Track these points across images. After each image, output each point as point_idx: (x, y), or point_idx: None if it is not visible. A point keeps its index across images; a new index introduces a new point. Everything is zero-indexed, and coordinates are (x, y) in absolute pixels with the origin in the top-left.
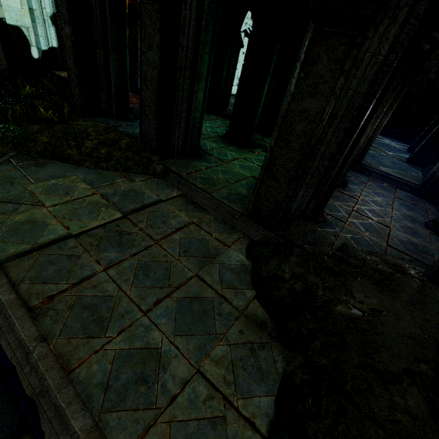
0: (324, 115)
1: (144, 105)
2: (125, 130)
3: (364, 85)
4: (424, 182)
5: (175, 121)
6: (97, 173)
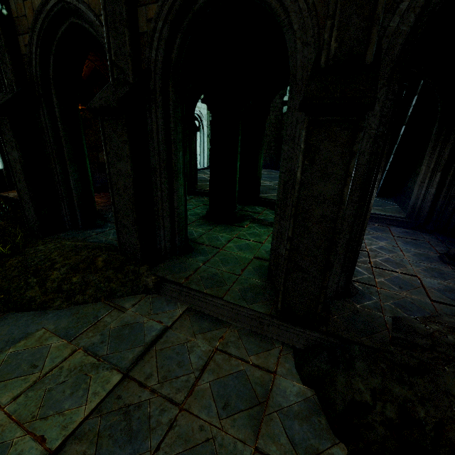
0: (345, 197)
1: (120, 215)
2: (96, 240)
3: (365, 157)
4: (408, 214)
5: (158, 222)
6: (73, 314)
